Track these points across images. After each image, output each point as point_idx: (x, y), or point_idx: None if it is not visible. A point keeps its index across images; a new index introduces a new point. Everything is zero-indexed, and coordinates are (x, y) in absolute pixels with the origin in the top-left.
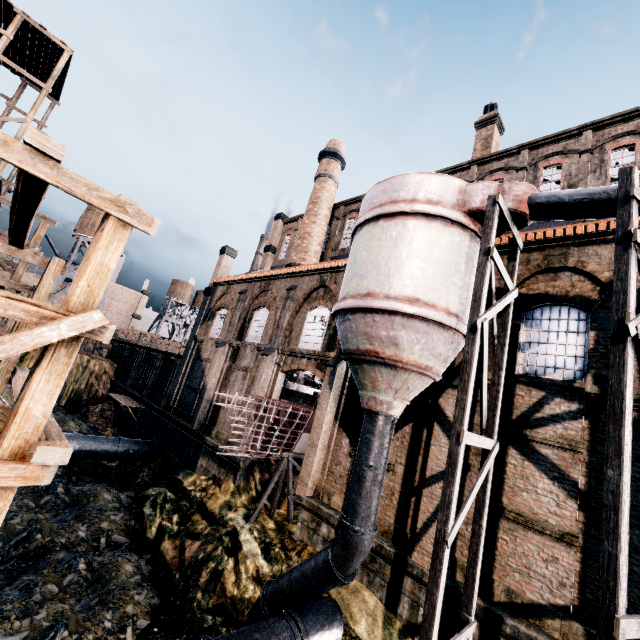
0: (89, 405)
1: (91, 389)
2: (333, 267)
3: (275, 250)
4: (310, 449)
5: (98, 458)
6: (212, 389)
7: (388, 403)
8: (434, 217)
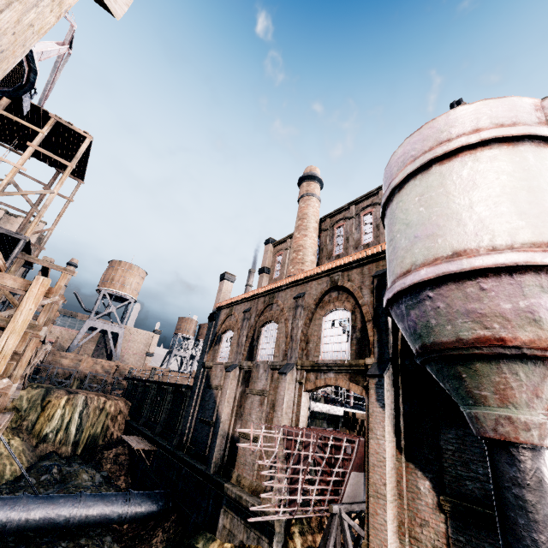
0: (104, 450)
1: (106, 432)
2: (343, 264)
3: (269, 271)
4: (375, 501)
5: (106, 523)
6: (226, 421)
7: (539, 426)
8: (517, 140)
